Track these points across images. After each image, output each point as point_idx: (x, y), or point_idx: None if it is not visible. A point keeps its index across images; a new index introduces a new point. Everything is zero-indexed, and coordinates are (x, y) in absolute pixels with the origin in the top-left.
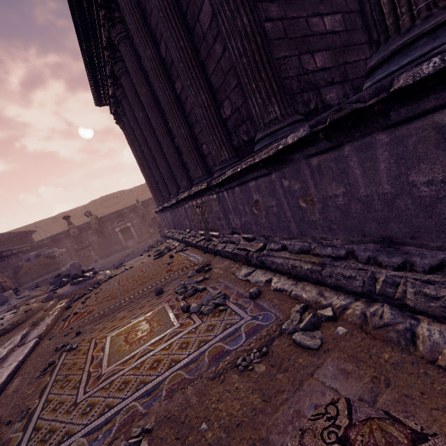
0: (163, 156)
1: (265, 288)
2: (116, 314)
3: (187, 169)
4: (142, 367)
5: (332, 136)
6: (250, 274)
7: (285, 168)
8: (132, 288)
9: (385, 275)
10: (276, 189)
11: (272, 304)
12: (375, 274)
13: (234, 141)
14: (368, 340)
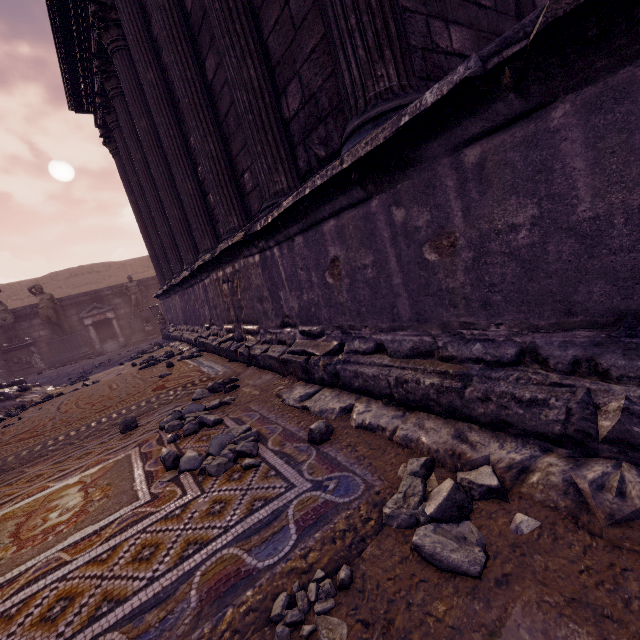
0: (176, 198)
1: (340, 424)
2: (26, 469)
3: (214, 221)
4: (20, 616)
5: (531, 78)
6: (310, 398)
7: (401, 183)
8: (79, 416)
9: (626, 397)
10: (376, 231)
11: (355, 455)
12: (596, 396)
13: (300, 159)
14: (602, 553)
